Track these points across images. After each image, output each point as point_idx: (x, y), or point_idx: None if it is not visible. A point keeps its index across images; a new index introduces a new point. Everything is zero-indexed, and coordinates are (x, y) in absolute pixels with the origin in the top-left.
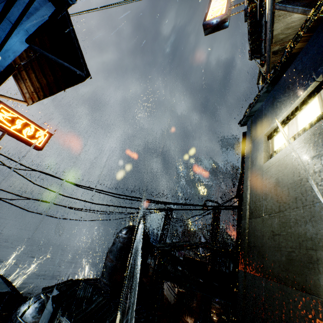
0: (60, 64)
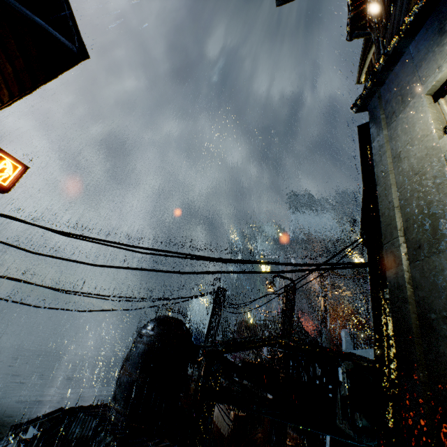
0: (27, 18)
